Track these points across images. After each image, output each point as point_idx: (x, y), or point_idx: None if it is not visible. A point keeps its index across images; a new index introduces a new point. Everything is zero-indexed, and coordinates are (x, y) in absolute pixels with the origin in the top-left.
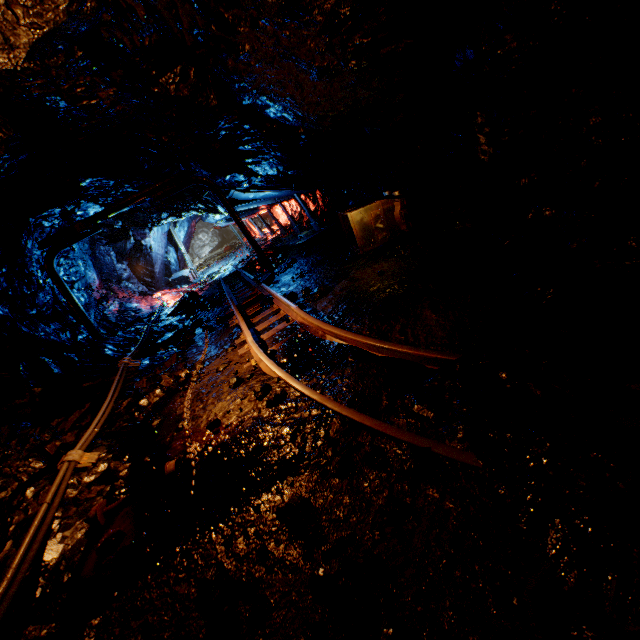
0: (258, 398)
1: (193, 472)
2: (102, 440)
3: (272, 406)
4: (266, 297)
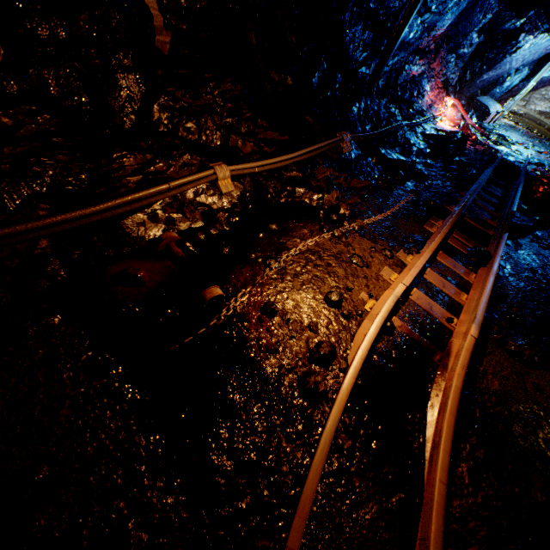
0: (310, 355)
1: (201, 330)
2: (250, 180)
3: (299, 388)
4: (484, 253)
